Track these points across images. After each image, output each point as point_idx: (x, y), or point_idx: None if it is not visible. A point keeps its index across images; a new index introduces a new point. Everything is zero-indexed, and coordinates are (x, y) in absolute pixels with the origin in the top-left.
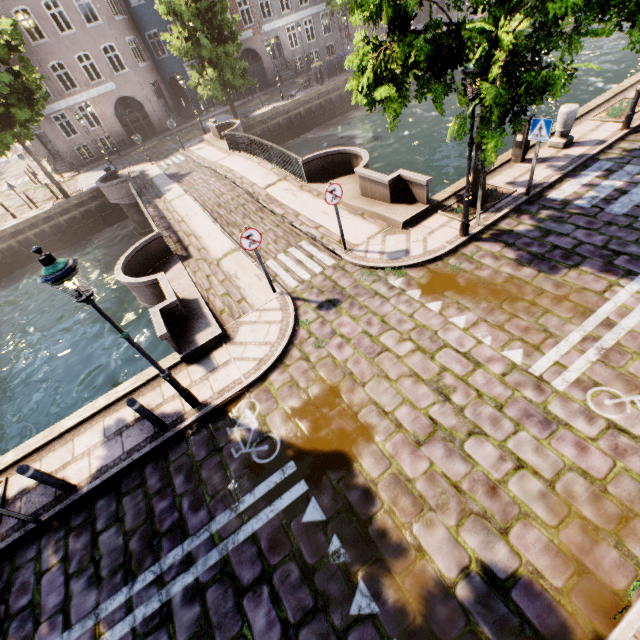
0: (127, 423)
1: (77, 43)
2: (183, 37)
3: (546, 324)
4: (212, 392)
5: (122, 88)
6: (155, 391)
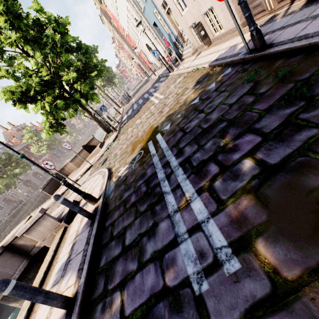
0: (66, 259)
1: None
2: None
3: (149, 106)
4: (97, 195)
5: None
6: (66, 242)
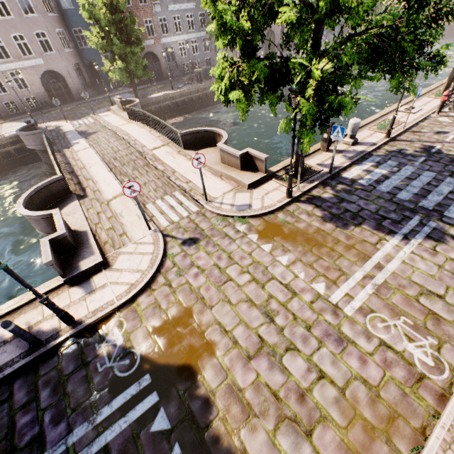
0: (5, 339)
1: (14, 26)
2: (100, 36)
3: (340, 265)
4: (87, 311)
5: (49, 64)
6: (37, 309)
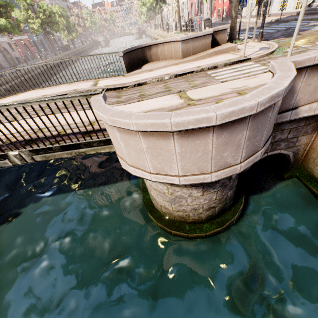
0: None
1: None
2: None
3: None
4: None
5: None
6: None
